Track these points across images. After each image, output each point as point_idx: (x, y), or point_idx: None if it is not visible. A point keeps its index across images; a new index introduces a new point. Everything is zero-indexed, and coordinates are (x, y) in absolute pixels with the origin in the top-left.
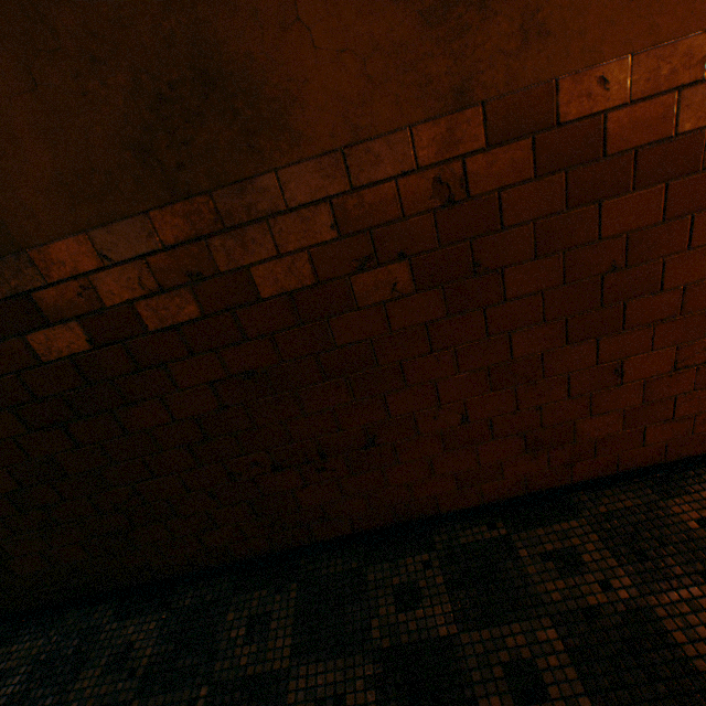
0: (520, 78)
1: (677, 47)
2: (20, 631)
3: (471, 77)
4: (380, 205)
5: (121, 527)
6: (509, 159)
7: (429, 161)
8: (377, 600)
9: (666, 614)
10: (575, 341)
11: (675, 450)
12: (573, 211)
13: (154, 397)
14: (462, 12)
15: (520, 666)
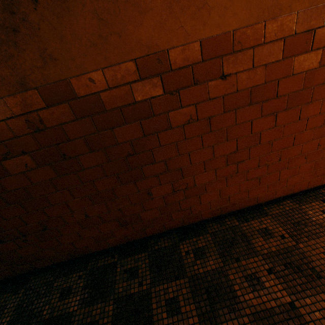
0: (50, 78)
1: (121, 66)
2: None
3: (25, 77)
4: (2, 131)
5: None
6: (60, 111)
7: (20, 113)
8: (53, 296)
9: (155, 296)
10: (125, 183)
11: (187, 221)
12: (101, 132)
13: None
14: (6, 48)
15: (92, 324)
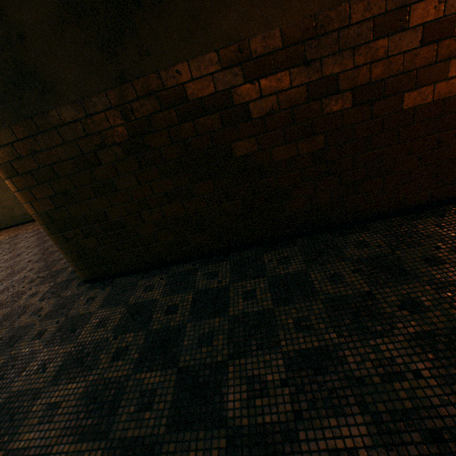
0: None
1: None
2: (274, 247)
3: None
4: None
5: (357, 180)
6: None
7: None
8: None
9: None
10: None
11: None
12: None
13: (429, 84)
14: None
15: None
